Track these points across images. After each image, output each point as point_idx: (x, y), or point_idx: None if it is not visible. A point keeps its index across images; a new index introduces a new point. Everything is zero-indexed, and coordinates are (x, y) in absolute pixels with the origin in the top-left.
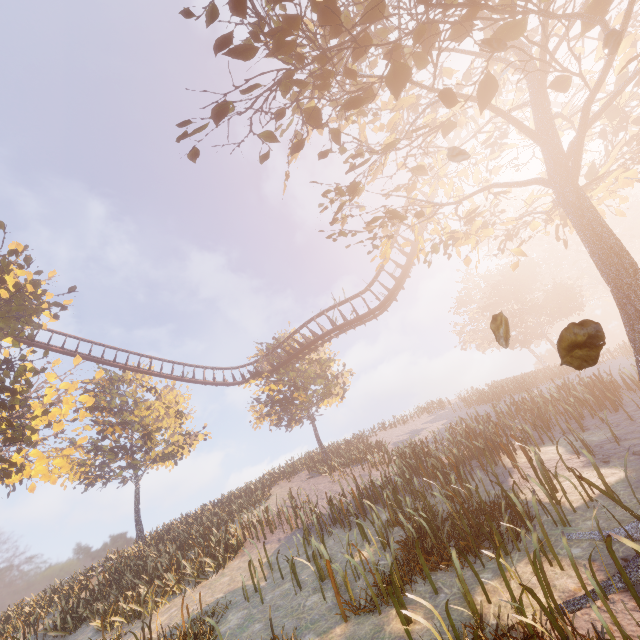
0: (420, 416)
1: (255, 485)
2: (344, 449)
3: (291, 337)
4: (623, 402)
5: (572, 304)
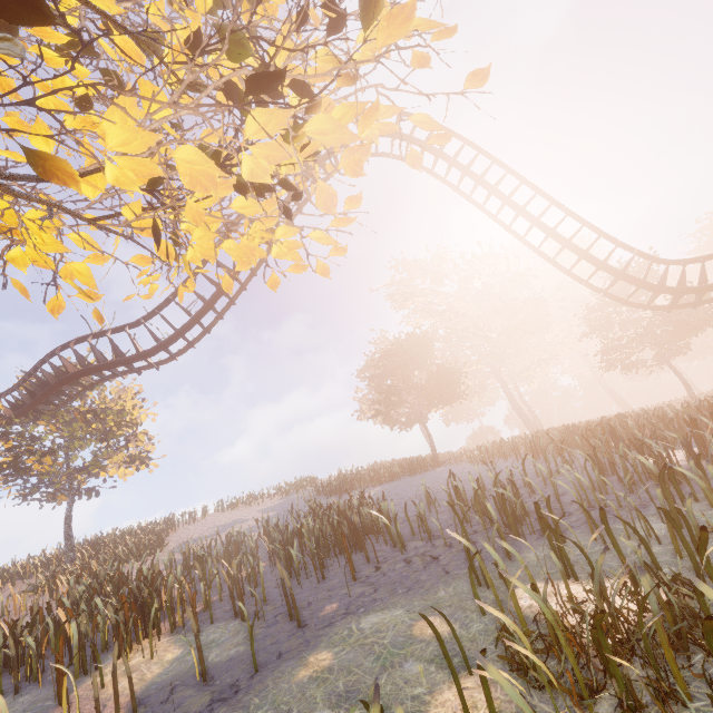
0: (271, 497)
1: None
2: (115, 544)
3: (29, 371)
4: (354, 557)
5: (454, 391)
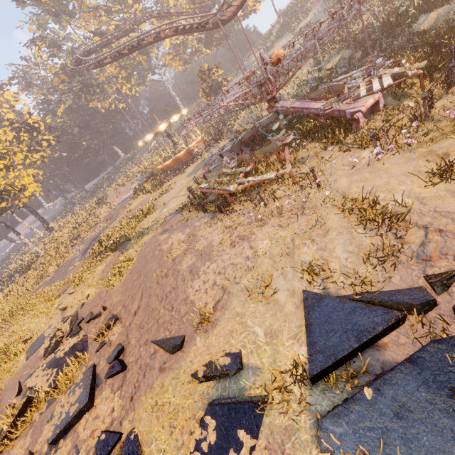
0: None
1: None
2: None
3: None
4: None
5: None
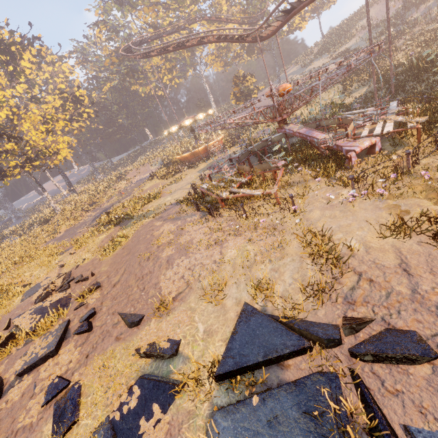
0: None
1: (363, 9)
2: None
3: None
4: None
5: None
